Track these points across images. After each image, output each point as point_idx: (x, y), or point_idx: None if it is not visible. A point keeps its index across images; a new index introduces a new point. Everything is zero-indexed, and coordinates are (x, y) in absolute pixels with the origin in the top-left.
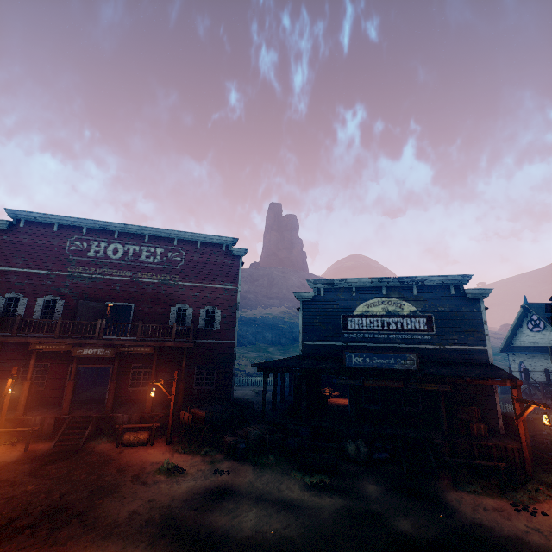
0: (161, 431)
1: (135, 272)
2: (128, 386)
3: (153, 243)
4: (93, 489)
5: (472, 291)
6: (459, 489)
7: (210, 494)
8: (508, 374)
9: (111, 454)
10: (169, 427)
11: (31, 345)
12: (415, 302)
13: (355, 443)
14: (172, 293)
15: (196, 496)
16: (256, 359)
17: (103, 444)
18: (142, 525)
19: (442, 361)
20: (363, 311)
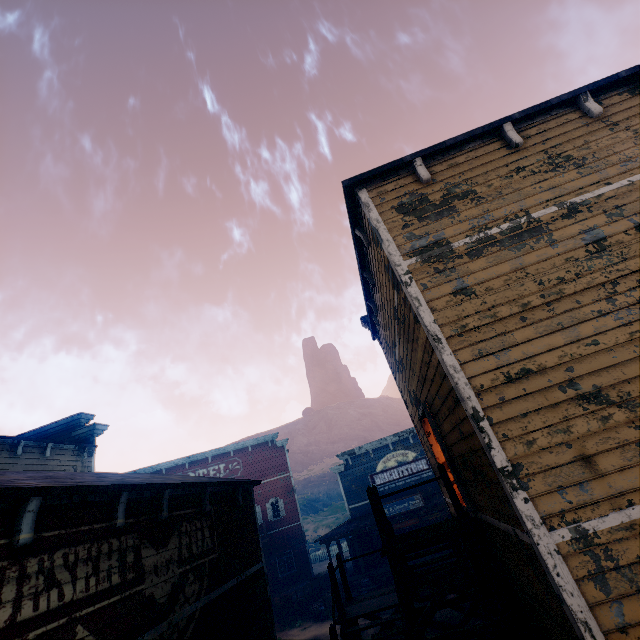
0: None
1: None
2: None
3: (215, 462)
4: None
5: None
6: None
7: None
8: None
9: None
10: None
11: None
12: (414, 448)
13: None
14: None
15: None
16: (335, 523)
17: None
18: None
19: None
20: (382, 467)
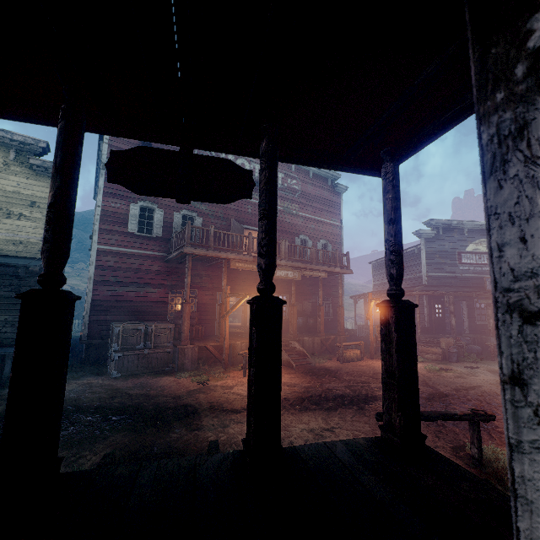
0: None
1: None
2: None
3: None
4: (438, 383)
5: None
6: None
7: None
8: None
9: (359, 367)
10: (372, 343)
11: (231, 262)
12: None
13: None
14: (294, 223)
15: None
16: None
17: (325, 363)
18: None
19: None
20: (473, 249)
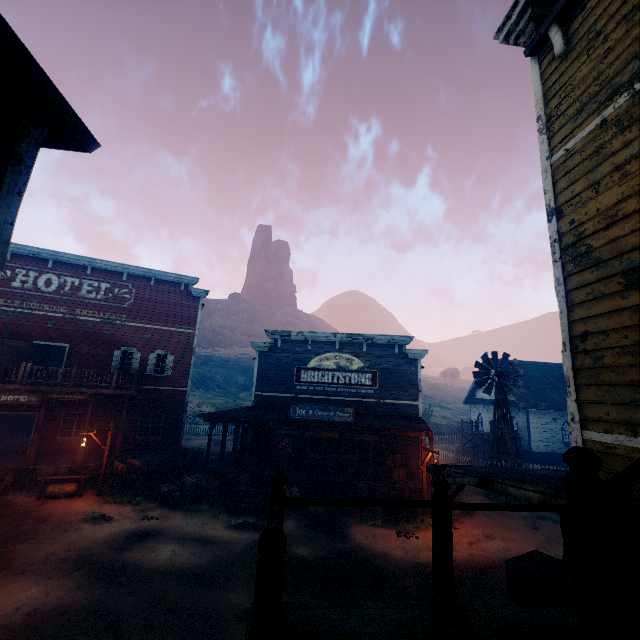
0: (93, 483)
1: (73, 308)
2: (57, 436)
3: (96, 277)
4: (8, 538)
5: (412, 351)
6: (363, 523)
7: (133, 537)
8: (426, 427)
9: (31, 507)
10: (101, 478)
11: None
12: (364, 358)
13: (290, 489)
14: (117, 334)
15: (118, 539)
16: (223, 405)
17: (21, 497)
18: (58, 563)
19: (381, 414)
20: (316, 365)
